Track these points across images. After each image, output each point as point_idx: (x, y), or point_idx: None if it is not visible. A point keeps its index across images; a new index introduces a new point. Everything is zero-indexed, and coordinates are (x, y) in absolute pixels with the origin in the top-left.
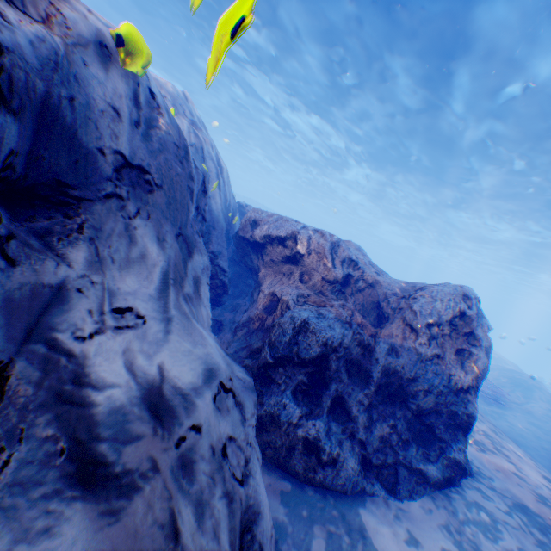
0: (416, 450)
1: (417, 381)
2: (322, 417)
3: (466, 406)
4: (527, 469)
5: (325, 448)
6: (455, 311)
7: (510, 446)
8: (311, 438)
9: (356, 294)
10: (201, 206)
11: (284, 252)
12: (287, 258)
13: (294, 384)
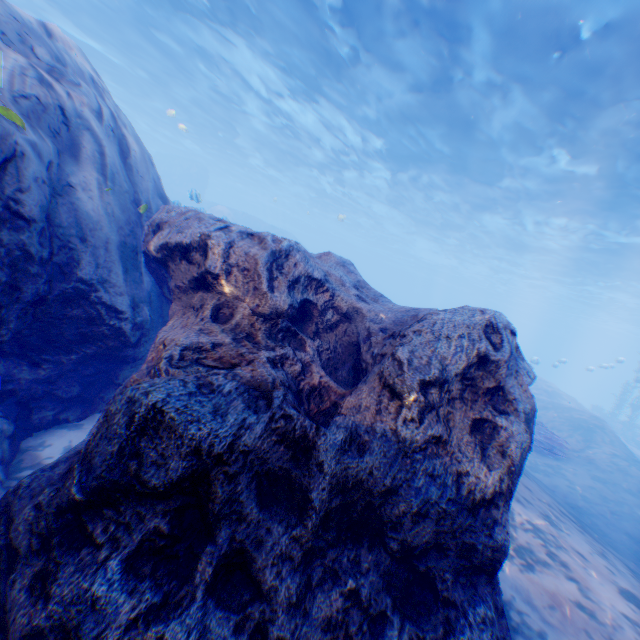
0: (400, 635)
1: (401, 498)
2: (188, 611)
3: (492, 534)
4: (597, 587)
5: None
6: (471, 355)
7: (570, 540)
8: None
9: (327, 333)
10: (5, 193)
11: (191, 272)
12: (198, 282)
13: (137, 541)
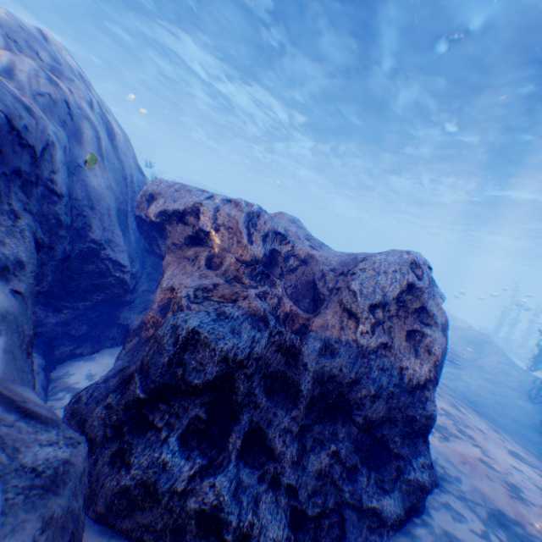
0: (367, 479)
1: (363, 386)
2: (228, 469)
3: (425, 407)
4: (493, 449)
5: (230, 521)
6: (402, 284)
7: (472, 420)
8: (209, 510)
9: (289, 274)
10: (44, 174)
11: (186, 232)
12: (192, 239)
13: (185, 425)
